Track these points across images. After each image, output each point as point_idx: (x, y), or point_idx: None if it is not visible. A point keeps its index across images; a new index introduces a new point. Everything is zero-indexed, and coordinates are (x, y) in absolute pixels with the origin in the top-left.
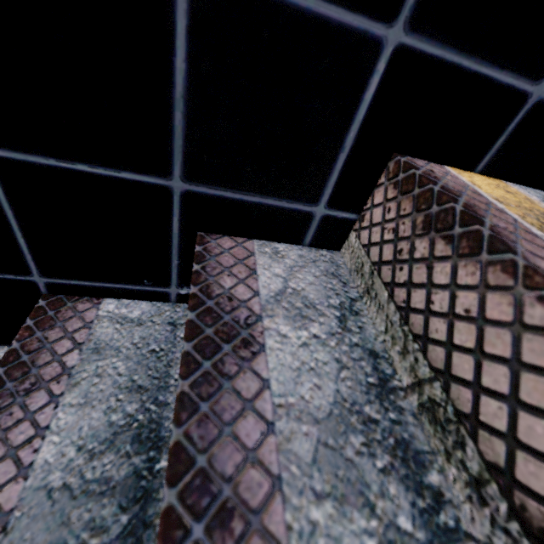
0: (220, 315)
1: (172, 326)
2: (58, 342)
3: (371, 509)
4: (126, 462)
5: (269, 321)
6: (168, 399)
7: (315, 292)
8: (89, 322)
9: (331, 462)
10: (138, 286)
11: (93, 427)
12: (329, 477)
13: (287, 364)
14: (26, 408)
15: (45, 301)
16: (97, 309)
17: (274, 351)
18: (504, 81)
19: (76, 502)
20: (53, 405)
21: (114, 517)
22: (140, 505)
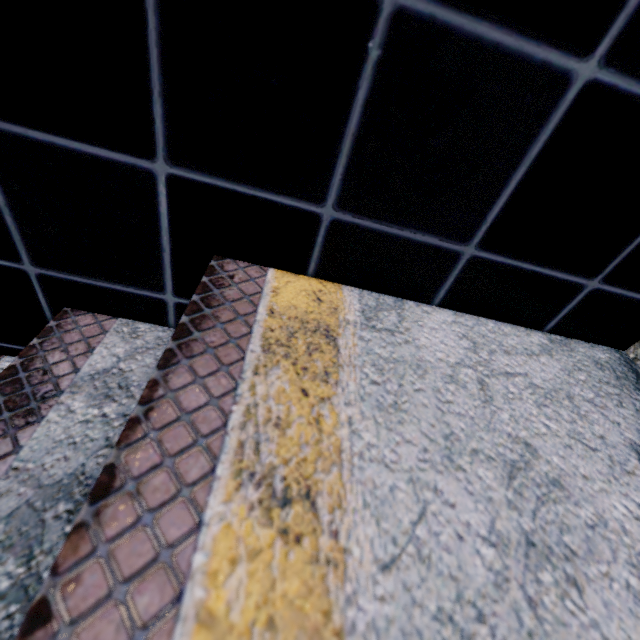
0: (23, 387)
1: None
2: None
3: (28, 560)
4: None
5: (67, 397)
6: None
7: (142, 375)
8: None
9: (23, 519)
10: None
11: None
12: (12, 529)
13: (53, 436)
14: None
15: None
16: None
17: (49, 423)
18: (287, 203)
19: None
20: None
21: None
22: None
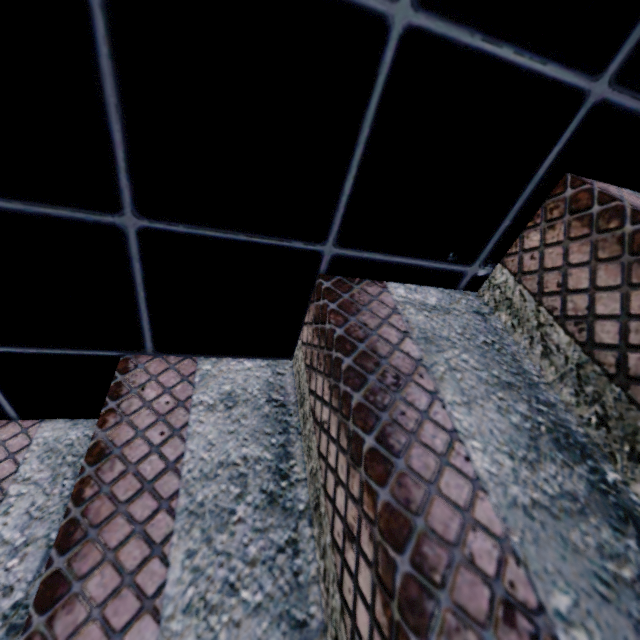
0: None
1: (481, 316)
2: (380, 329)
3: None
4: (573, 474)
5: None
6: (550, 399)
7: None
8: (394, 308)
9: None
10: (437, 263)
11: (503, 431)
12: None
13: None
14: (413, 406)
15: (328, 282)
16: (389, 294)
17: None
18: None
19: (565, 524)
20: (437, 403)
21: (619, 542)
22: (633, 526)
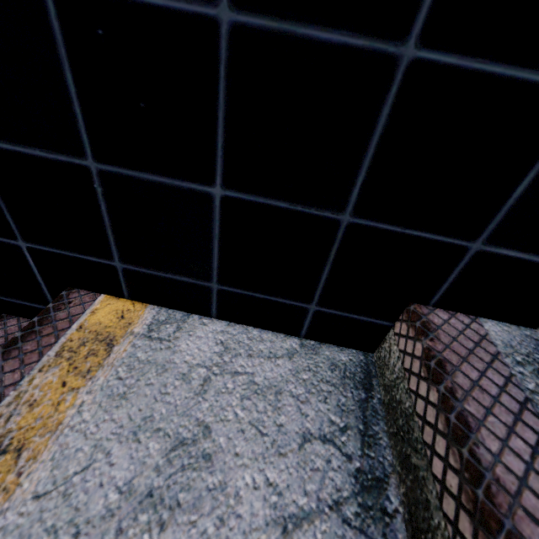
0: None
1: None
2: None
3: None
4: None
5: None
6: None
7: None
8: None
9: None
10: None
11: None
12: None
13: None
14: None
15: None
16: None
17: None
18: (94, 260)
19: None
20: None
21: None
22: None
